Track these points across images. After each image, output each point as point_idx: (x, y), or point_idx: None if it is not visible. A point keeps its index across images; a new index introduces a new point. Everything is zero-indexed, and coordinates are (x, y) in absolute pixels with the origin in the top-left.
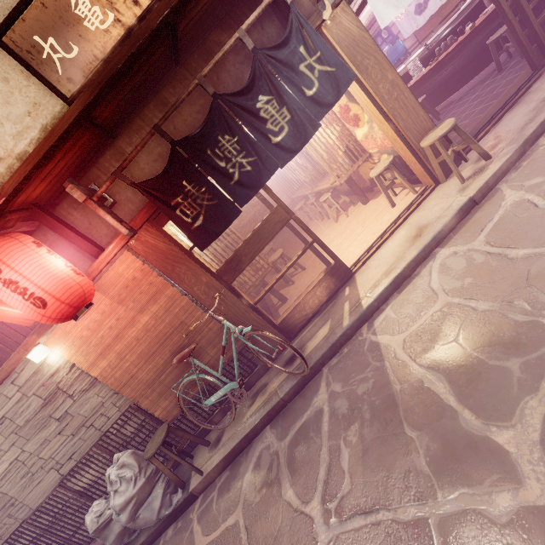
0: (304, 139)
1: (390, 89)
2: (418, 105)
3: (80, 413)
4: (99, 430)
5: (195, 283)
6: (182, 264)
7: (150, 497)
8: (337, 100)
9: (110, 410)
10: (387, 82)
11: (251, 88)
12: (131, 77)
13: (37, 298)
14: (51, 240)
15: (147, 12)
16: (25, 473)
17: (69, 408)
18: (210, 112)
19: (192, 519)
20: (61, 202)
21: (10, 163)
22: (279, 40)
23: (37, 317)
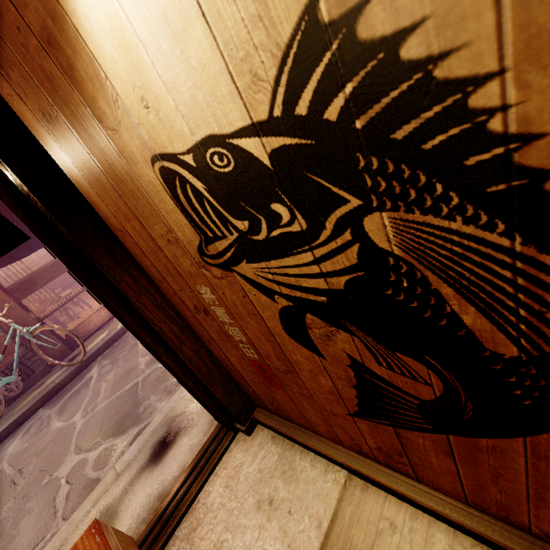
0: None
1: None
2: None
3: None
4: None
5: None
6: None
7: None
8: None
9: None
10: None
11: None
12: None
13: None
14: None
15: None
16: None
17: None
18: None
19: None
20: None
21: None
22: None
23: None
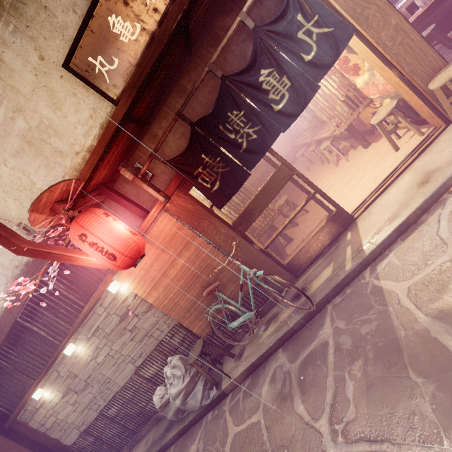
0: (304, 102)
1: (393, 35)
2: (426, 44)
3: (143, 327)
4: (156, 339)
5: (216, 234)
6: (205, 219)
7: (194, 390)
8: (336, 59)
9: (162, 326)
10: (389, 28)
11: (253, 64)
12: (157, 76)
13: (110, 254)
14: (114, 207)
15: (164, 16)
16: (114, 363)
17: (136, 323)
18: (220, 93)
19: (225, 410)
20: (118, 179)
21: (84, 155)
22: (277, 10)
23: (111, 266)
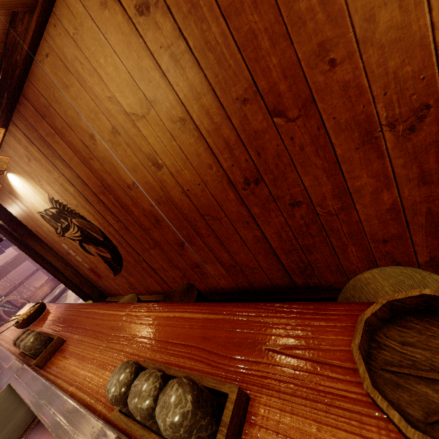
0: None
1: None
2: None
3: None
4: None
5: None
6: None
7: None
8: None
9: None
10: None
11: None
12: None
13: None
14: None
15: None
16: None
17: None
18: None
19: None
20: None
21: None
22: None
23: None
